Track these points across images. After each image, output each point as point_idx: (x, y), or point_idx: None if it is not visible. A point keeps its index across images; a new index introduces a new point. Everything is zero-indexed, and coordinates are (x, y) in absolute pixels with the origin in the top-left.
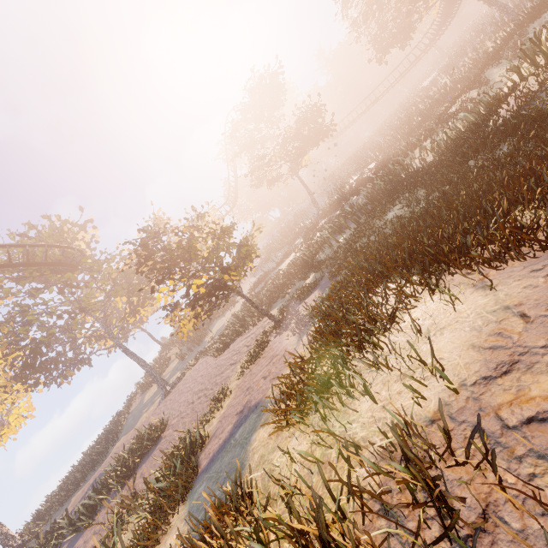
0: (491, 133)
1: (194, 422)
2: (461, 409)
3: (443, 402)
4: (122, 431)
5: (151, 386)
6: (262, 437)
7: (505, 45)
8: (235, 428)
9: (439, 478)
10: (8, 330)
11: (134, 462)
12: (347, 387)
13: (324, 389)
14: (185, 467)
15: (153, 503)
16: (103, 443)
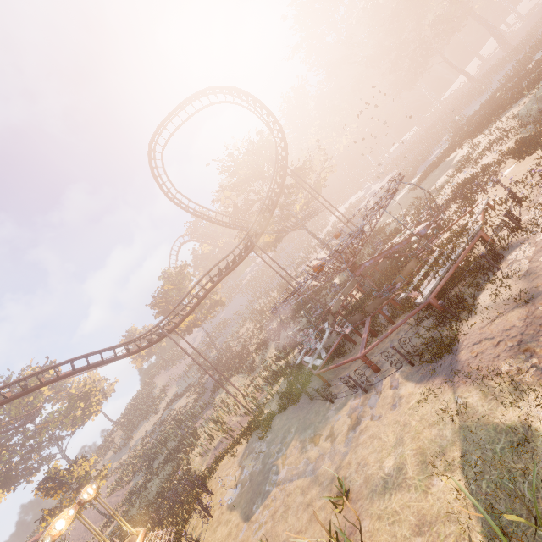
0: (159, 493)
1: None
2: None
3: None
4: None
5: (96, 466)
6: None
7: (277, 331)
8: None
9: None
10: None
11: None
12: None
13: None
14: None
15: None
16: None
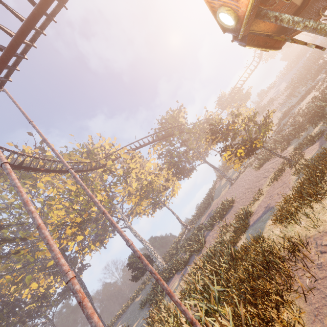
0: None
1: (247, 203)
2: (317, 237)
3: (315, 234)
4: (214, 197)
5: (223, 178)
6: (270, 223)
7: None
8: (263, 214)
9: (295, 249)
10: (167, 159)
11: (223, 213)
12: (294, 219)
13: (288, 216)
14: (244, 223)
15: (234, 230)
16: (207, 201)
